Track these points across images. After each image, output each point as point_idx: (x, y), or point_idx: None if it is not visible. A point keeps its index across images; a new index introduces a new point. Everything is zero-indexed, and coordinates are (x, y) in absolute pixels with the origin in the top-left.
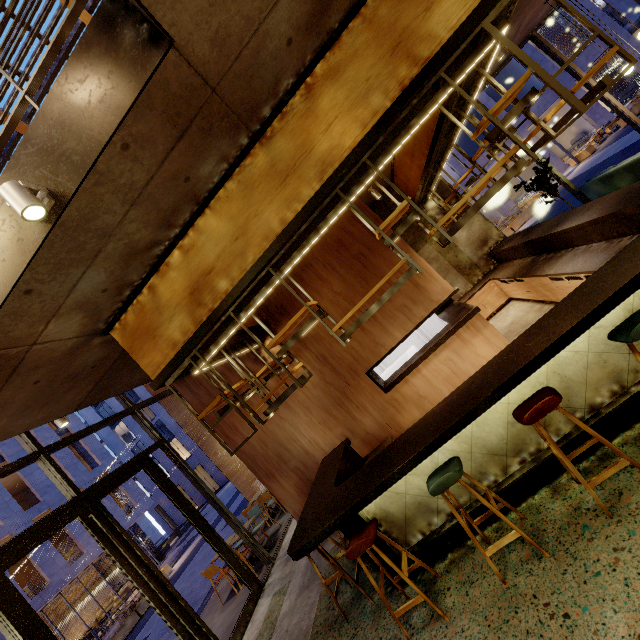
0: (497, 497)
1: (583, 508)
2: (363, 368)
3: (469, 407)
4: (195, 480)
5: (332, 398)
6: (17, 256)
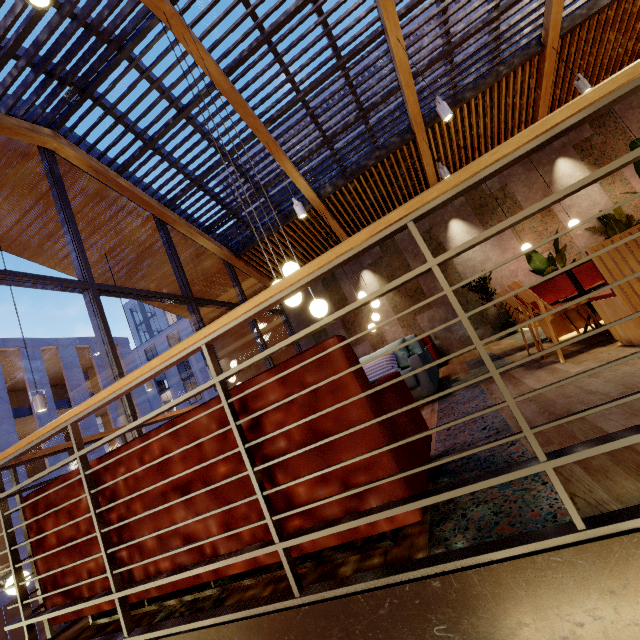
0: None
1: None
2: None
3: None
4: None
5: None
6: None
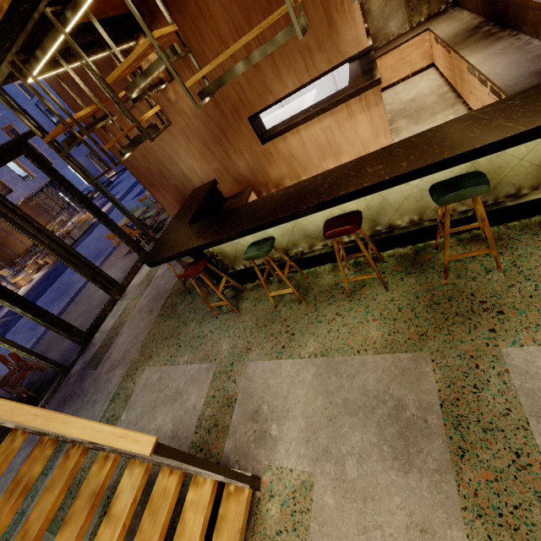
0: (294, 265)
1: (340, 286)
2: (246, 112)
3: (293, 210)
4: (84, 173)
5: (212, 134)
6: None
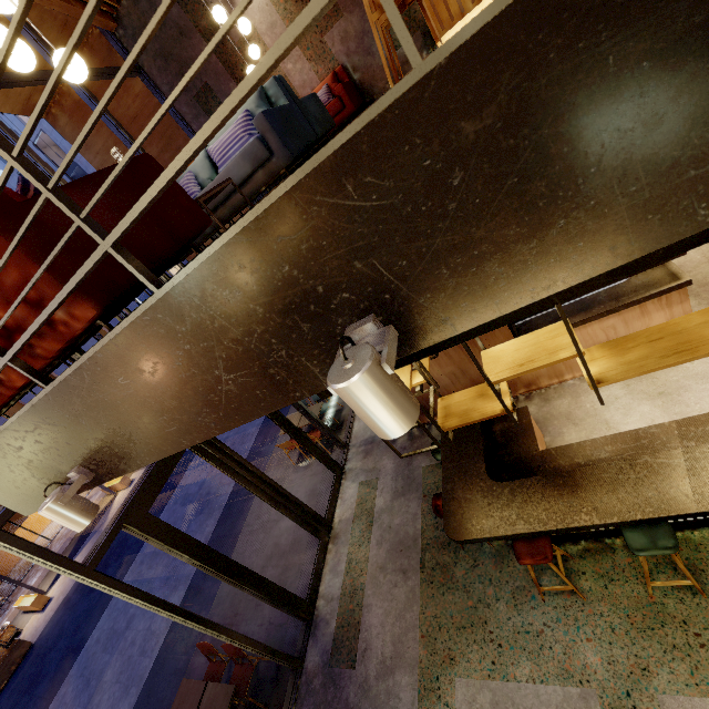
0: None
1: None
2: None
3: None
4: None
5: None
6: (265, 390)
